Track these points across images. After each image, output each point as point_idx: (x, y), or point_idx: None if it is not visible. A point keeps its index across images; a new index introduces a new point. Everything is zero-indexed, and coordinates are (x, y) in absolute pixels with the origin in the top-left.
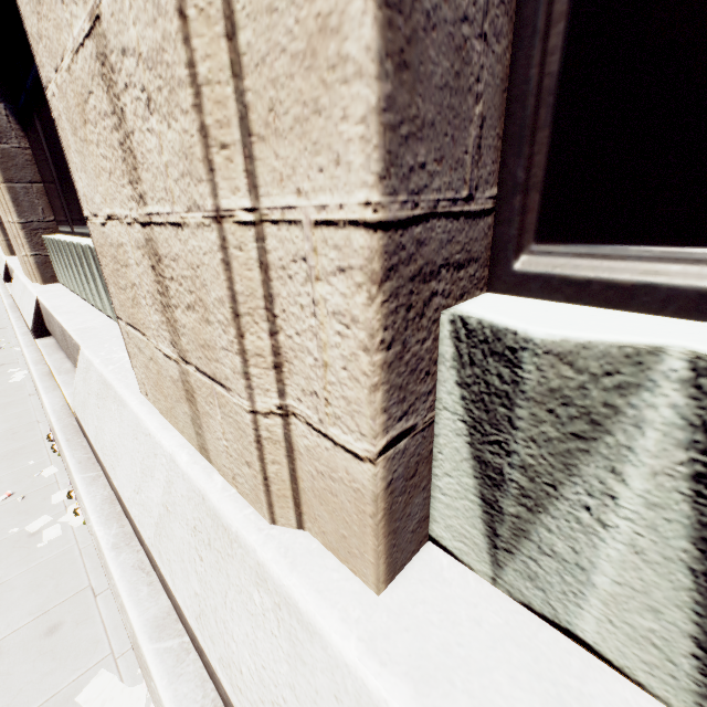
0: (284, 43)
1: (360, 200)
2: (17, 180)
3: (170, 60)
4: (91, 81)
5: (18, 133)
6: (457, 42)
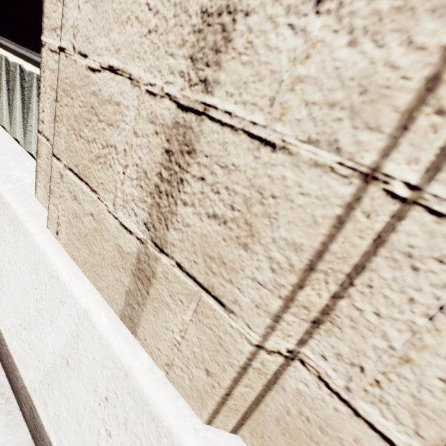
0: None
1: None
2: None
3: None
4: None
5: None
6: None
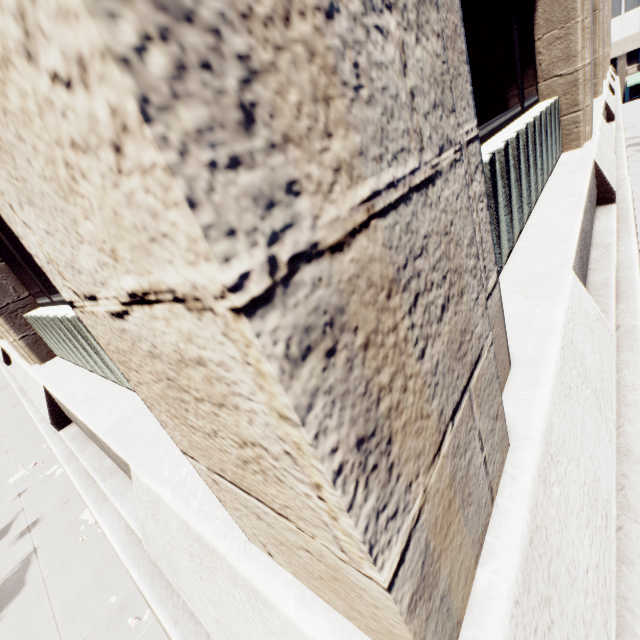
0: None
1: None
2: None
3: None
4: None
5: None
6: None
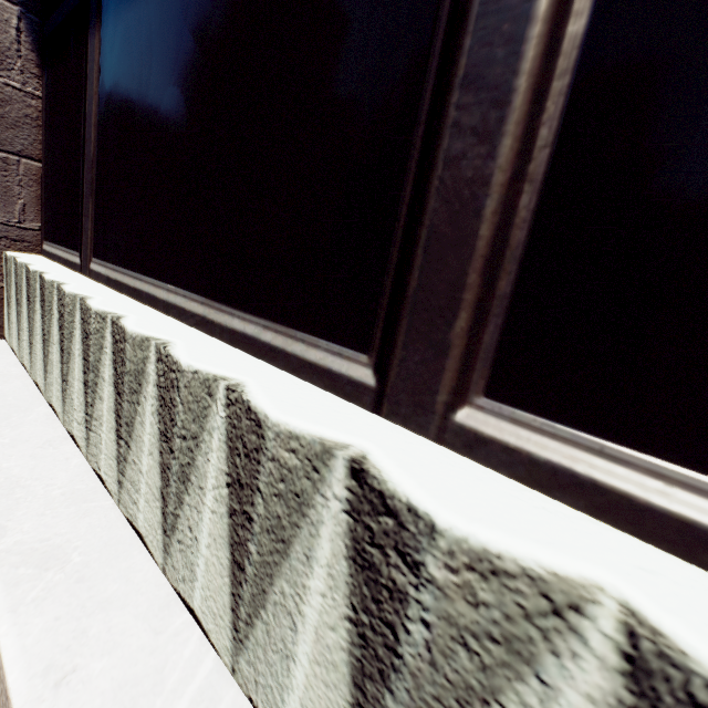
0: None
1: None
2: None
3: None
4: None
5: None
6: (5, 186)
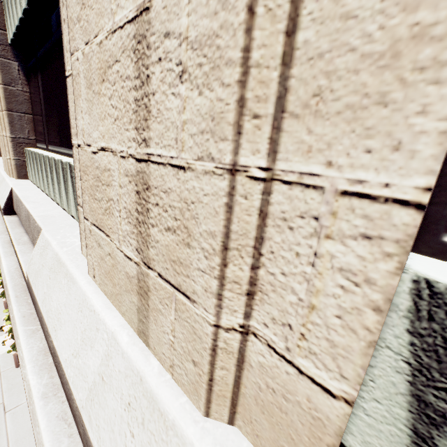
0: (355, 44)
1: (419, 184)
2: (15, 110)
3: (223, 44)
4: (120, 53)
5: (23, 81)
6: None
